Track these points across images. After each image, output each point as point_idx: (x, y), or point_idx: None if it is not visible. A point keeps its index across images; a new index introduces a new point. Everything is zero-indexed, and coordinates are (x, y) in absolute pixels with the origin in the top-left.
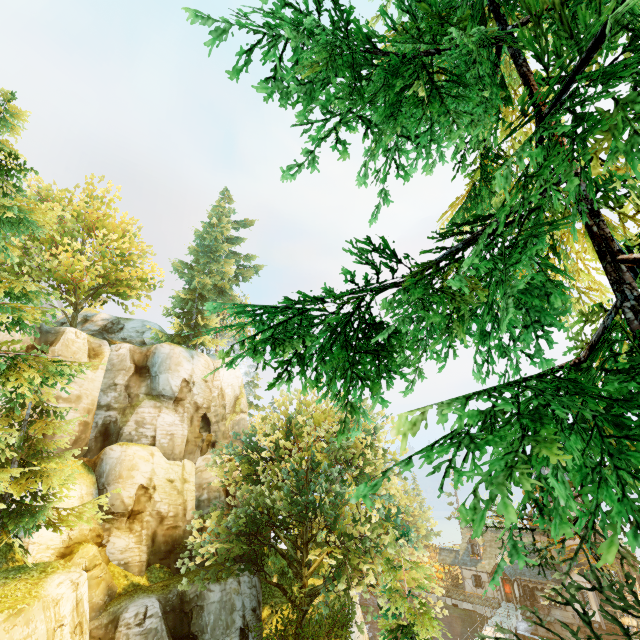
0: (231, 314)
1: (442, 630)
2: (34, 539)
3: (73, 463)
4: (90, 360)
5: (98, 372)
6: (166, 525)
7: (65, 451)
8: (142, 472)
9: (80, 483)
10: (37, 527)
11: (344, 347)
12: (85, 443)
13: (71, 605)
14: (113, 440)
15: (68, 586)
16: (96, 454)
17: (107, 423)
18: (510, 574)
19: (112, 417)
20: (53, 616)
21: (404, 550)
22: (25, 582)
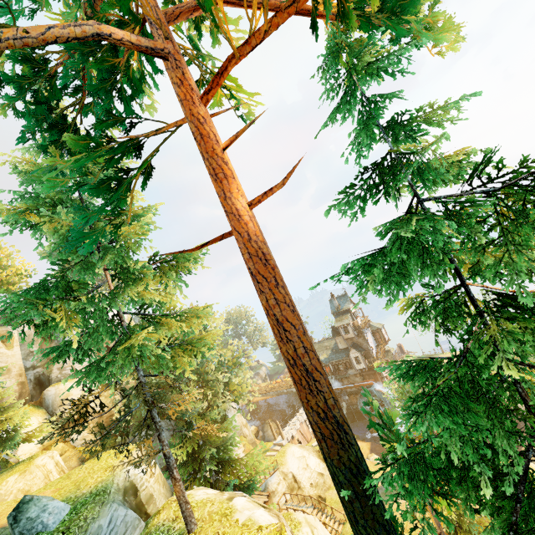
0: (42, 356)
1: (299, 403)
2: (20, 453)
3: (25, 408)
4: (5, 344)
5: (15, 349)
6: (105, 417)
7: (15, 403)
8: (76, 395)
9: (35, 416)
10: (18, 444)
11: (77, 354)
12: (28, 394)
13: (53, 465)
14: (47, 385)
15: (48, 459)
16: (39, 397)
17: (38, 377)
18: (326, 362)
19: (39, 372)
20: (44, 470)
21: (233, 377)
22: (23, 465)
